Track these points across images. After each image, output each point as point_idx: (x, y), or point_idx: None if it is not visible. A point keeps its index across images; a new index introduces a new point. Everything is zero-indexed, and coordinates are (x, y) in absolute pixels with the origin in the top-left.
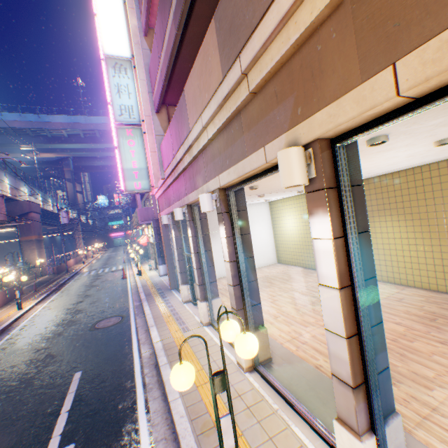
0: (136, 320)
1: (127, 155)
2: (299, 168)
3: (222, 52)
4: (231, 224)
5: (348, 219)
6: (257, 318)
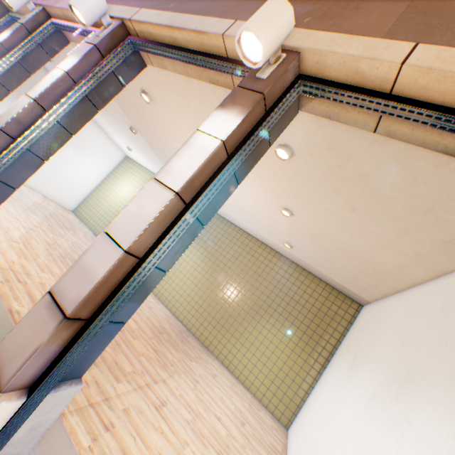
0: None
1: None
2: (277, 34)
3: None
4: (92, 72)
5: (248, 148)
6: None
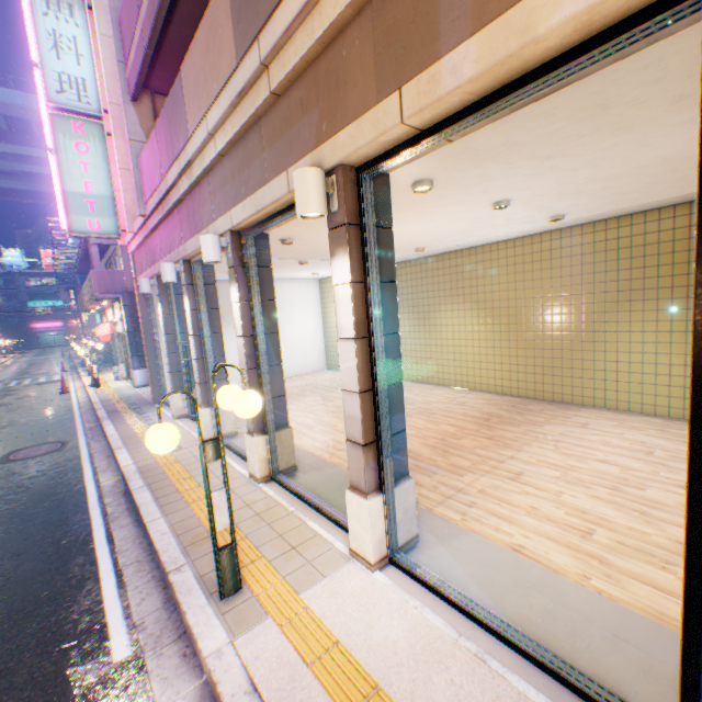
0: (90, 446)
1: (73, 167)
2: (316, 194)
3: (238, 27)
4: (248, 284)
5: (371, 263)
6: (281, 414)
